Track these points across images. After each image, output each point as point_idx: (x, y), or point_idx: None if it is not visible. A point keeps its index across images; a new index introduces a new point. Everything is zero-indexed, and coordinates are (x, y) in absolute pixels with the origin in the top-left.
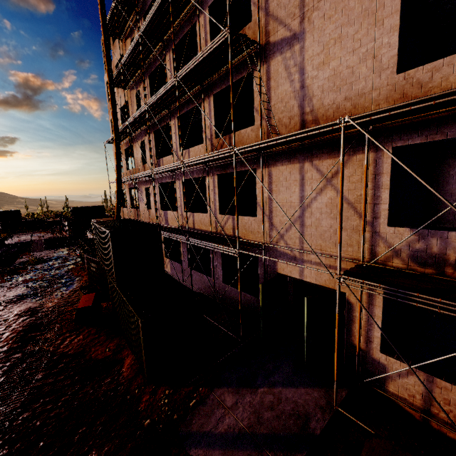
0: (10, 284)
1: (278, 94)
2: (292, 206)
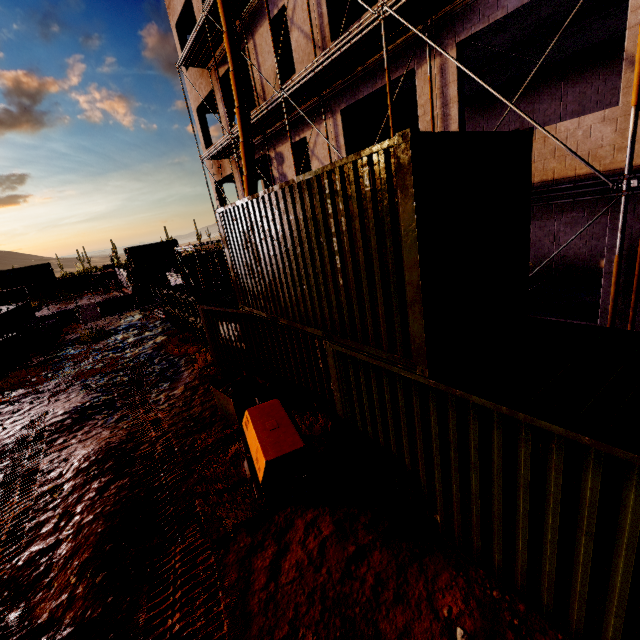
0: (54, 385)
1: None
2: None
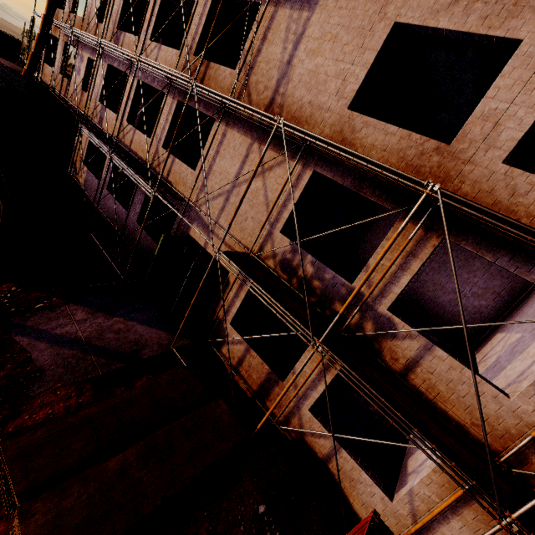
0: None
1: (269, 53)
2: (227, 178)
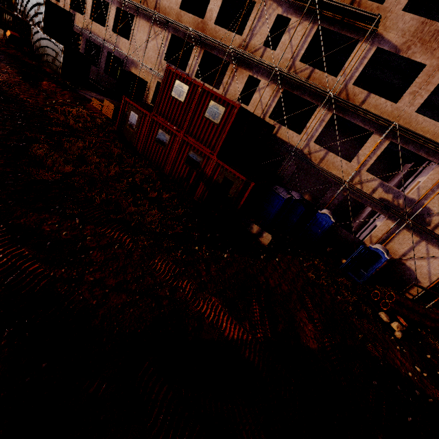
0: None
1: None
2: (143, 42)
